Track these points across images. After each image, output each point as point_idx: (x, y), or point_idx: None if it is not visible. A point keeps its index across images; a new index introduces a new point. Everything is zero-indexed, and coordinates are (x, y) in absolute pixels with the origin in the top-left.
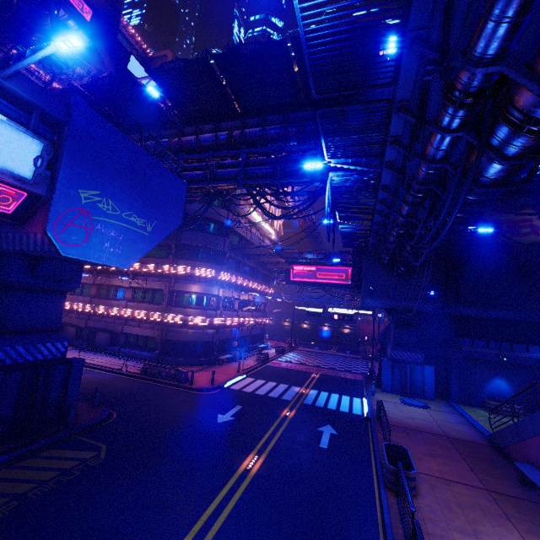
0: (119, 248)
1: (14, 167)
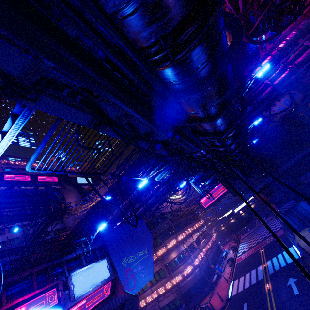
0: (145, 272)
1: (105, 276)
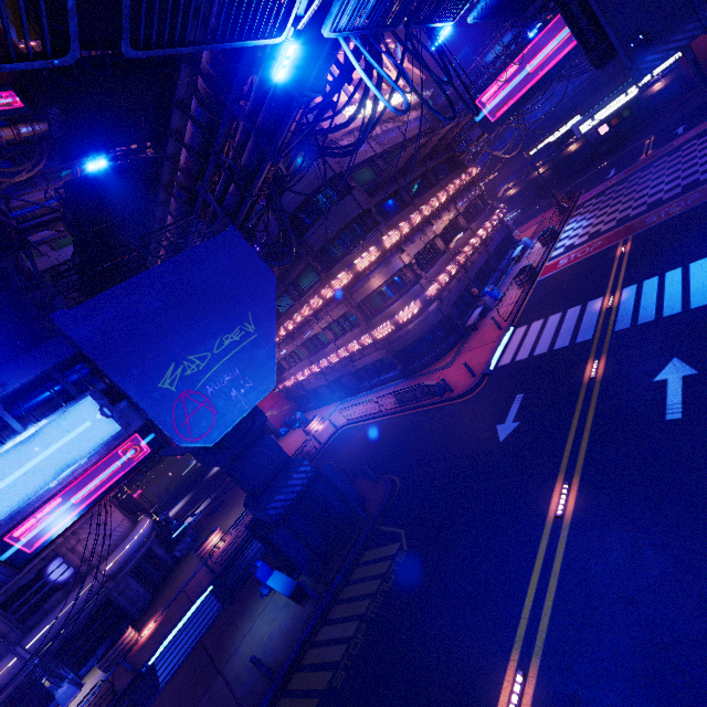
0: (247, 382)
1: (101, 437)
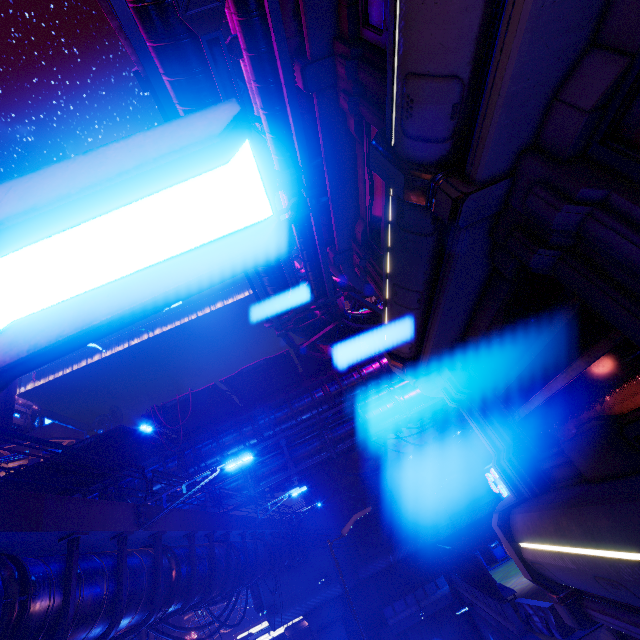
0: None
1: None
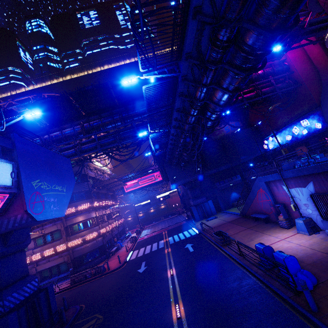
0: (57, 206)
1: (3, 182)
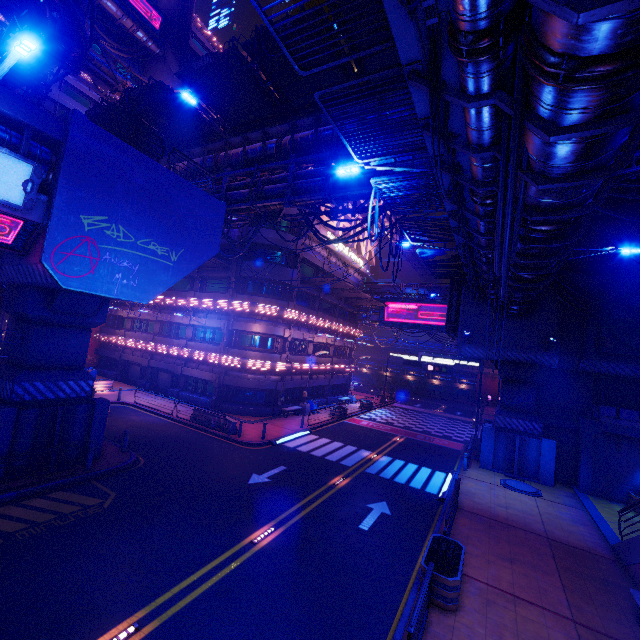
0: (134, 280)
1: (1, 193)
